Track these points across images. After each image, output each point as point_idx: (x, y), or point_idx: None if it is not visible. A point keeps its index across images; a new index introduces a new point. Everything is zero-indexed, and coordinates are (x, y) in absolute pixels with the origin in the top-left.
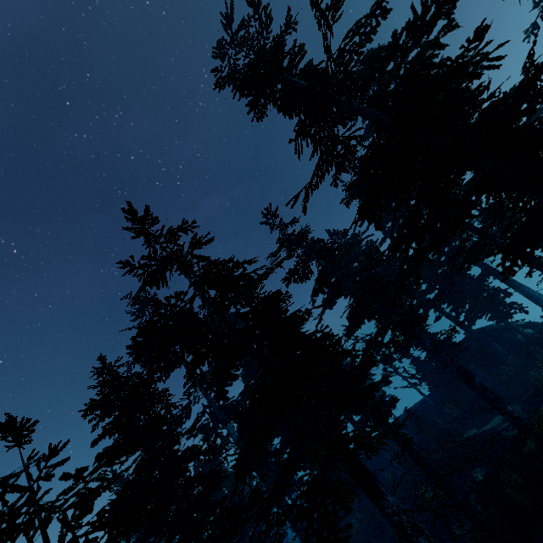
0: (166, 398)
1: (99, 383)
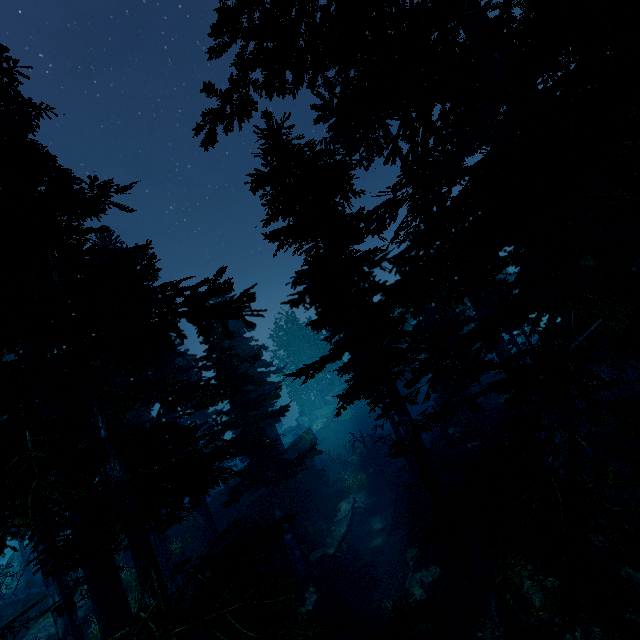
0: (346, 181)
1: (262, 149)
